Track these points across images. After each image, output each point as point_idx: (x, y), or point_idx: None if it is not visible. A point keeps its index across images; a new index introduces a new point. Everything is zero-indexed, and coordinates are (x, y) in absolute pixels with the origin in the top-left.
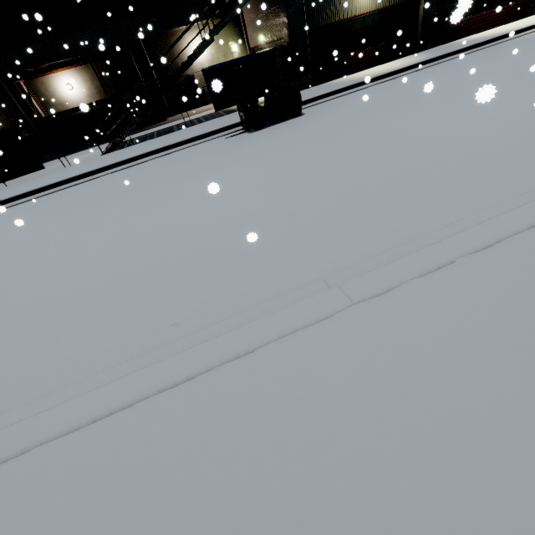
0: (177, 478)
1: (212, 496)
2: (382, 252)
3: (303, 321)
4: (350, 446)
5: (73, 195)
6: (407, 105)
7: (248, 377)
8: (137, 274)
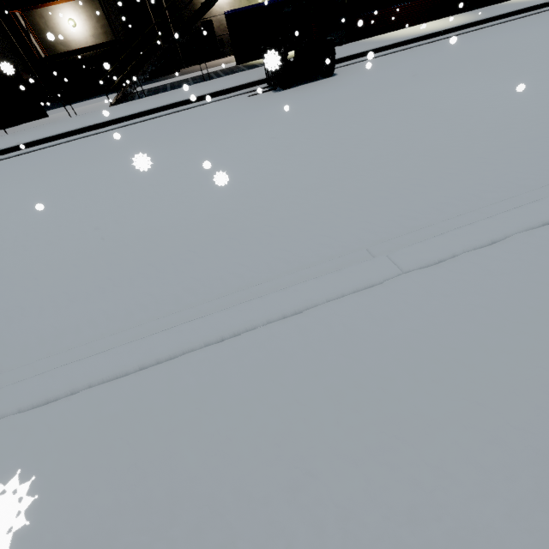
0: (233, 422)
1: (270, 439)
2: (427, 225)
3: (351, 286)
4: (405, 403)
5: (82, 148)
6: (453, 72)
7: (297, 336)
8: (164, 233)
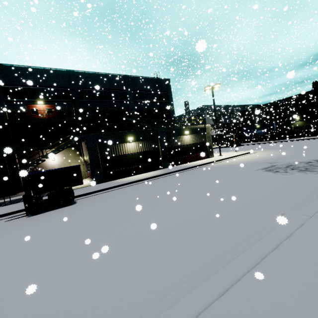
0: None
1: None
2: None
3: None
4: None
5: None
6: (121, 206)
7: None
8: None
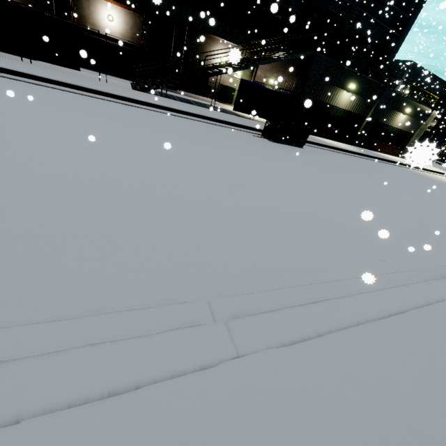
0: None
1: None
2: (442, 264)
3: None
4: None
5: (130, 113)
6: (373, 177)
7: None
8: (278, 214)
